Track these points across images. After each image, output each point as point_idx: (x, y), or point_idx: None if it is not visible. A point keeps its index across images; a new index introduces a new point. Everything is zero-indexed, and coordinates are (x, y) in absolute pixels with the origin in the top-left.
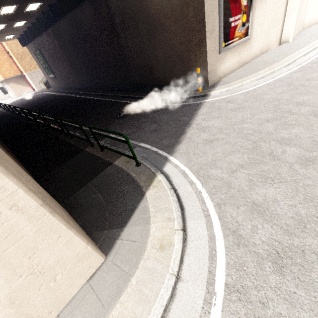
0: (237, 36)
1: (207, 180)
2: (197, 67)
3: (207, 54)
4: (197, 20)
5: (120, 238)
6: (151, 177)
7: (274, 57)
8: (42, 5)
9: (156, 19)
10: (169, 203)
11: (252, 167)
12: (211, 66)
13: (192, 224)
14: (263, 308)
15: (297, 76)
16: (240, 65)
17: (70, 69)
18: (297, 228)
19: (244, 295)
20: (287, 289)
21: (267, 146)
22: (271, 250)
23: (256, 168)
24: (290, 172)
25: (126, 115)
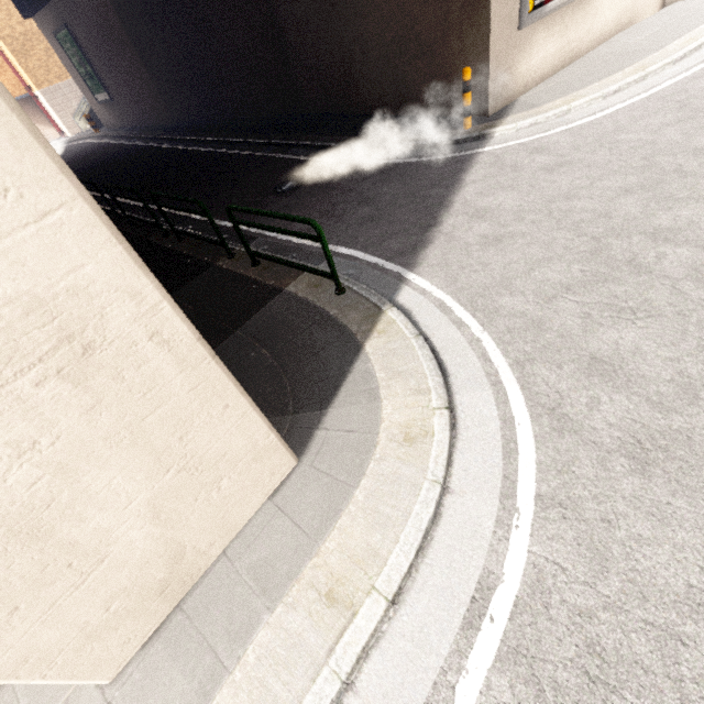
0: None
1: (493, 318)
2: (463, 66)
3: (490, 30)
4: None
5: (323, 427)
6: (372, 315)
7: (647, 39)
8: None
9: None
10: (415, 363)
11: (590, 289)
12: (498, 62)
13: (466, 399)
14: (608, 529)
15: (701, 87)
16: (564, 62)
17: (148, 78)
18: (681, 399)
19: (572, 511)
20: (654, 499)
21: (624, 246)
22: (625, 438)
23: (598, 292)
24: (673, 296)
25: (297, 188)
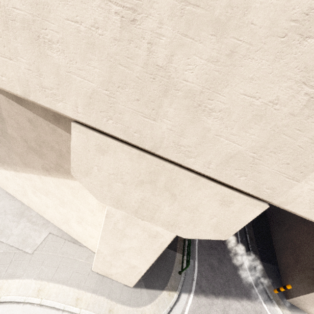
0: None
1: None
2: (297, 282)
3: (310, 293)
4: None
5: (141, 290)
6: (174, 288)
7: None
8: None
9: None
10: (162, 310)
11: None
12: (306, 300)
13: None
14: None
15: None
16: None
17: None
18: None
19: None
20: None
21: None
22: None
23: None
24: None
25: None
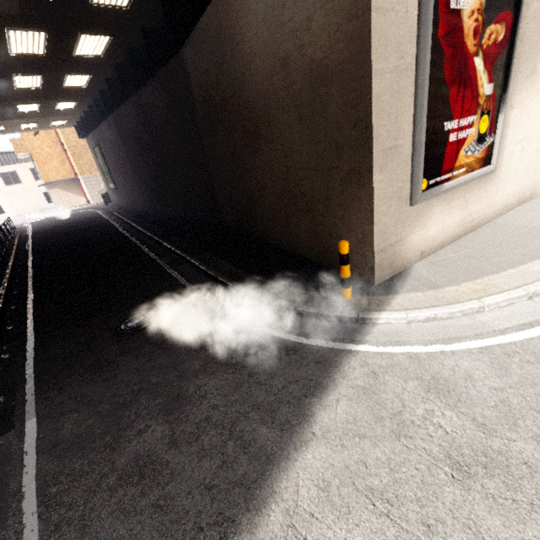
0: (462, 164)
1: None
2: (346, 230)
3: (374, 206)
4: (349, 119)
5: None
6: None
7: None
8: (96, 80)
9: (261, 111)
10: None
11: None
12: (386, 235)
13: None
14: None
15: None
16: (465, 230)
17: (135, 180)
18: None
19: None
20: None
21: None
22: None
23: None
24: None
25: (139, 330)
